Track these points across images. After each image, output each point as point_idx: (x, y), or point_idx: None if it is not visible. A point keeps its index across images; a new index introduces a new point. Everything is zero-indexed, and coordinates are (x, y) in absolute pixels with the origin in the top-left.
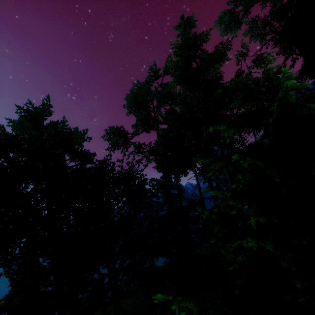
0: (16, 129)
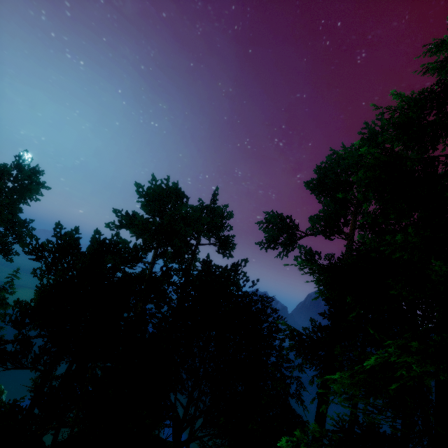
0: (144, 204)
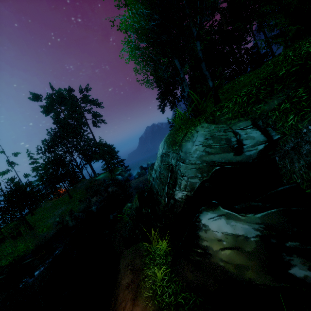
0: None
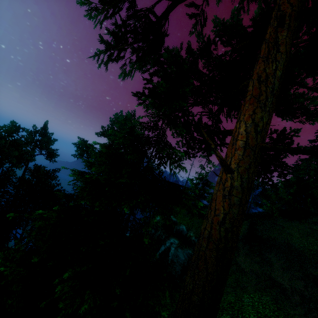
0: None
